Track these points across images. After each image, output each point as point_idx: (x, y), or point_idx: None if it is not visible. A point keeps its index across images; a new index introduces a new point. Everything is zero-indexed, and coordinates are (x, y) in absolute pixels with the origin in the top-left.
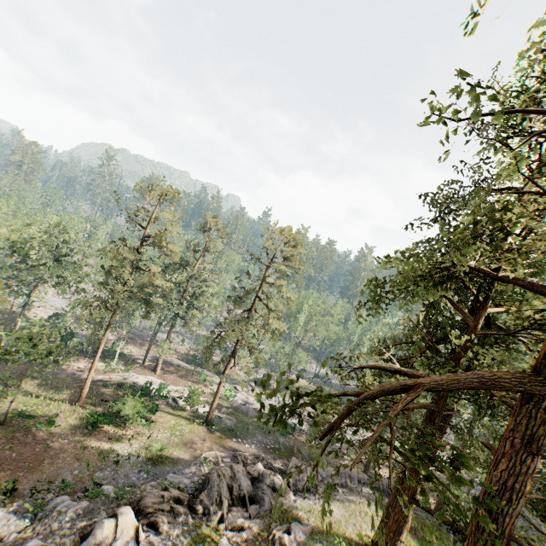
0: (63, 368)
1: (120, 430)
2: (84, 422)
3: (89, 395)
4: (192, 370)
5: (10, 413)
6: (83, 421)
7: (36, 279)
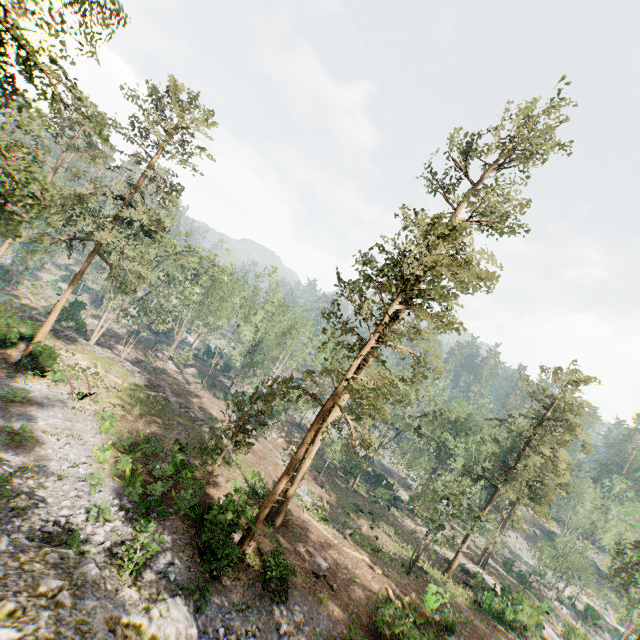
0: (399, 520)
1: (517, 637)
2: (471, 604)
3: (442, 567)
4: (517, 585)
5: (410, 558)
6: (467, 601)
7: (408, 428)
